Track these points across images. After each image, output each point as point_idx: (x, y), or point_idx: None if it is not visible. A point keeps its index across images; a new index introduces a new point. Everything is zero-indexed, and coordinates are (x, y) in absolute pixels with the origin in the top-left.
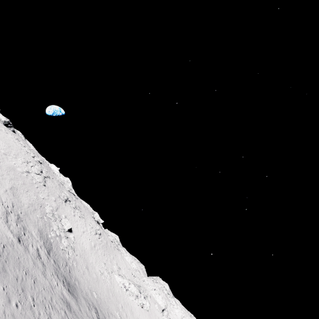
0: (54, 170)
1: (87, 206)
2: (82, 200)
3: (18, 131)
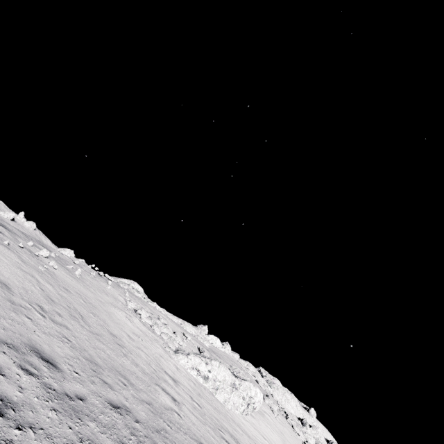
0: (219, 346)
1: (237, 357)
2: (232, 354)
3: (137, 287)
